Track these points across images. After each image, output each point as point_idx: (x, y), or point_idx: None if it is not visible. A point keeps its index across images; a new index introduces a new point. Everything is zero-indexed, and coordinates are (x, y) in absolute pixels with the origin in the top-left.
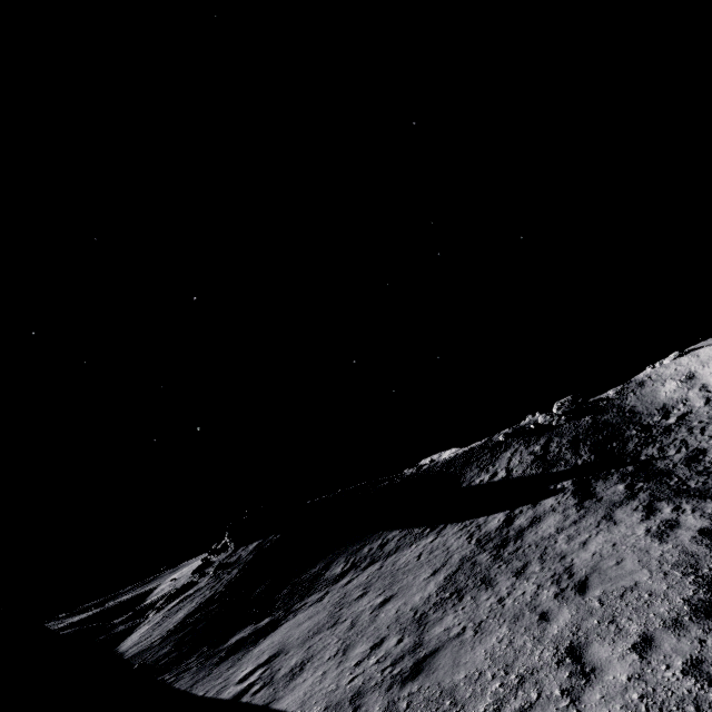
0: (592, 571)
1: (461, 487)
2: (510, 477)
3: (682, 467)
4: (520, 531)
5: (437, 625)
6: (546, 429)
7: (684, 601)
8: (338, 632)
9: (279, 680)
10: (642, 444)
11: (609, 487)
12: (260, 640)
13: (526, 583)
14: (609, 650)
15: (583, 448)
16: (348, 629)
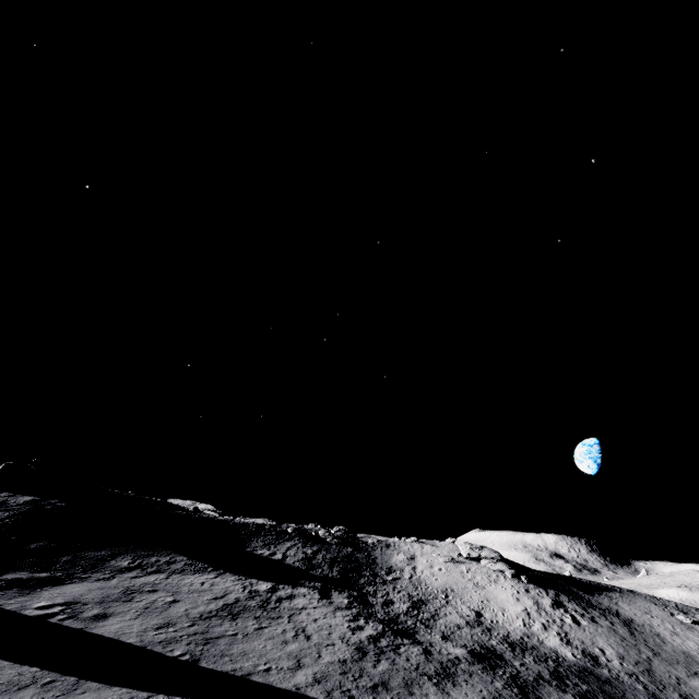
0: (316, 632)
1: (245, 550)
2: (284, 561)
3: (379, 605)
4: (280, 598)
5: (219, 626)
6: (321, 541)
7: (351, 655)
8: (135, 606)
9: (85, 618)
10: (368, 583)
11: (340, 598)
12: (47, 587)
13: (278, 625)
14: (313, 661)
15: (336, 568)
16: (144, 607)
